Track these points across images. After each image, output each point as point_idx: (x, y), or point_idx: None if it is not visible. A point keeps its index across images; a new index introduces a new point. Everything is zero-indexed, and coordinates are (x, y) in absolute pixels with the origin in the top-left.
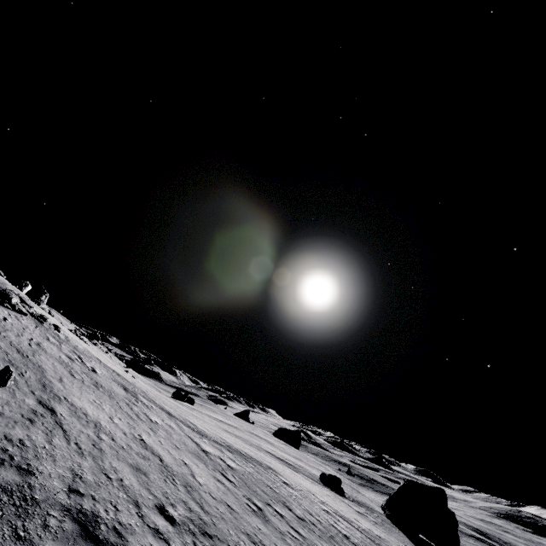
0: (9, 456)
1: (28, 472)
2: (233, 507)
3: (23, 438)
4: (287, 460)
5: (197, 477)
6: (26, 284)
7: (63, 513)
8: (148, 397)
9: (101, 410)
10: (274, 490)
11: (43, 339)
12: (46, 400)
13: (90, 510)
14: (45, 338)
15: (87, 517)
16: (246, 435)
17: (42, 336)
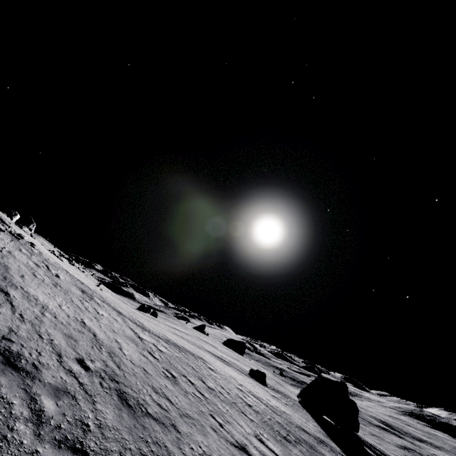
0: None
1: None
2: (148, 371)
3: None
4: (224, 358)
5: (124, 350)
6: (15, 214)
7: None
8: (103, 300)
9: (53, 300)
10: (195, 370)
11: (16, 250)
12: (3, 286)
13: (16, 351)
14: (18, 249)
15: (12, 354)
16: (193, 339)
17: (15, 247)
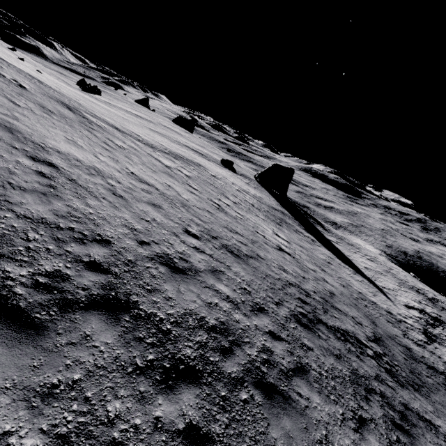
0: (80, 234)
1: (105, 241)
2: (209, 211)
3: (69, 211)
4: (198, 150)
5: (182, 195)
6: None
7: (152, 262)
8: (89, 112)
9: (82, 149)
10: (215, 187)
11: None
12: (34, 154)
13: (161, 253)
14: None
15: (164, 258)
16: (163, 130)
17: None
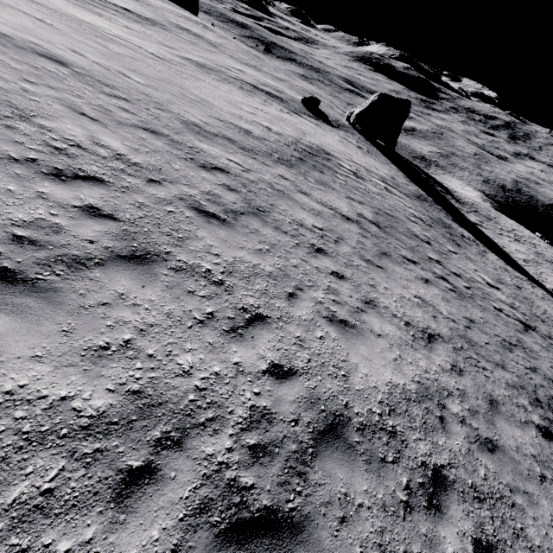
0: None
1: None
2: (467, 316)
3: None
4: (266, 87)
5: (440, 310)
6: None
7: None
8: (187, 125)
9: (357, 333)
10: (392, 217)
11: None
12: (414, 480)
13: None
14: None
15: None
16: (196, 49)
17: None
